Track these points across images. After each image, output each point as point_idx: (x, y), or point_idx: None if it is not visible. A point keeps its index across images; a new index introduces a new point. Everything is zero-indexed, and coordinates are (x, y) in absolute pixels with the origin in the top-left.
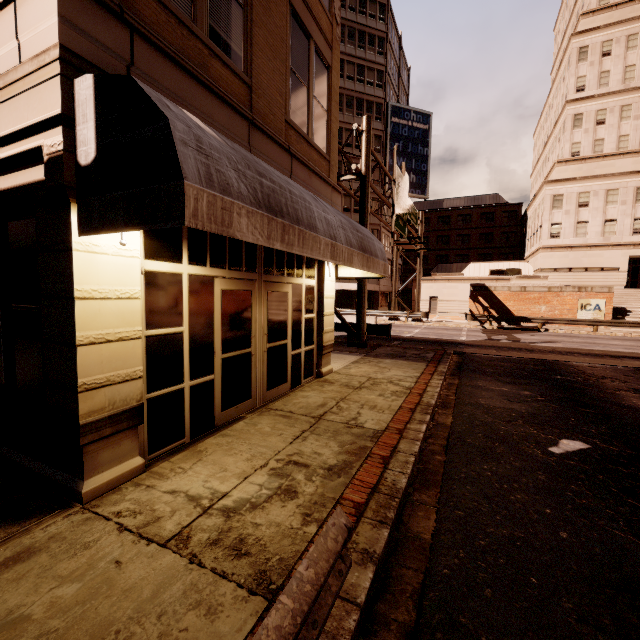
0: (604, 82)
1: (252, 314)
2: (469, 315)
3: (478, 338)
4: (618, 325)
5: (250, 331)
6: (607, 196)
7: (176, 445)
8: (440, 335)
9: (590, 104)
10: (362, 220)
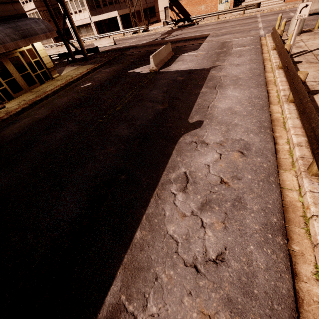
0: None
1: (7, 68)
2: (165, 22)
3: (150, 40)
4: (227, 12)
5: (10, 72)
6: None
7: (5, 102)
8: (137, 42)
9: None
10: None
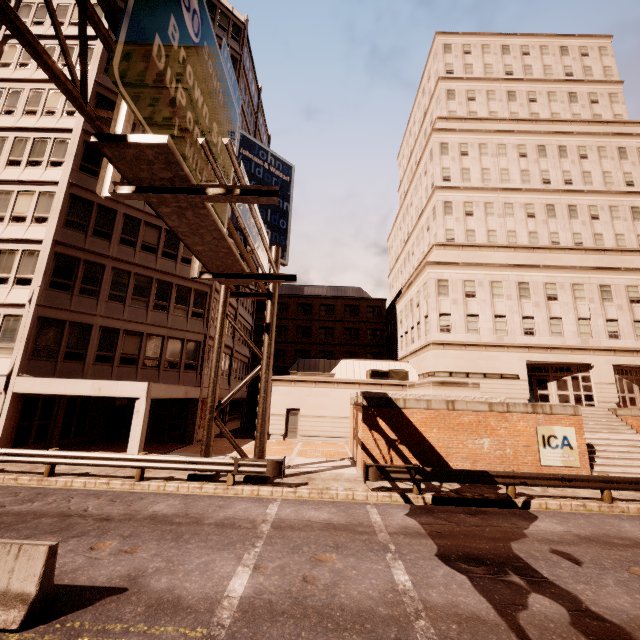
0: (466, 177)
1: None
2: (373, 467)
3: None
4: None
5: None
6: (492, 288)
7: None
8: None
9: (457, 194)
10: None
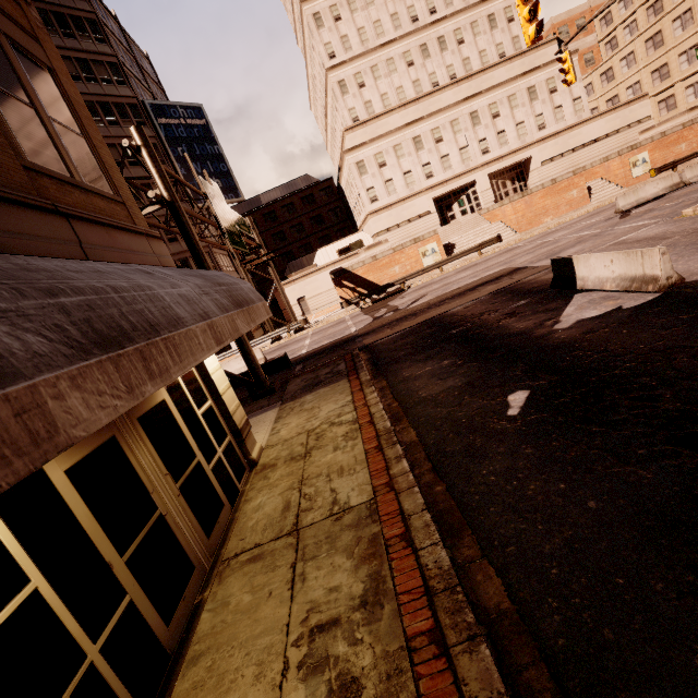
0: (348, 46)
1: (133, 465)
2: (344, 303)
3: (366, 322)
4: (454, 259)
5: (144, 489)
6: (396, 152)
7: None
8: (332, 336)
9: (346, 69)
10: (196, 255)
